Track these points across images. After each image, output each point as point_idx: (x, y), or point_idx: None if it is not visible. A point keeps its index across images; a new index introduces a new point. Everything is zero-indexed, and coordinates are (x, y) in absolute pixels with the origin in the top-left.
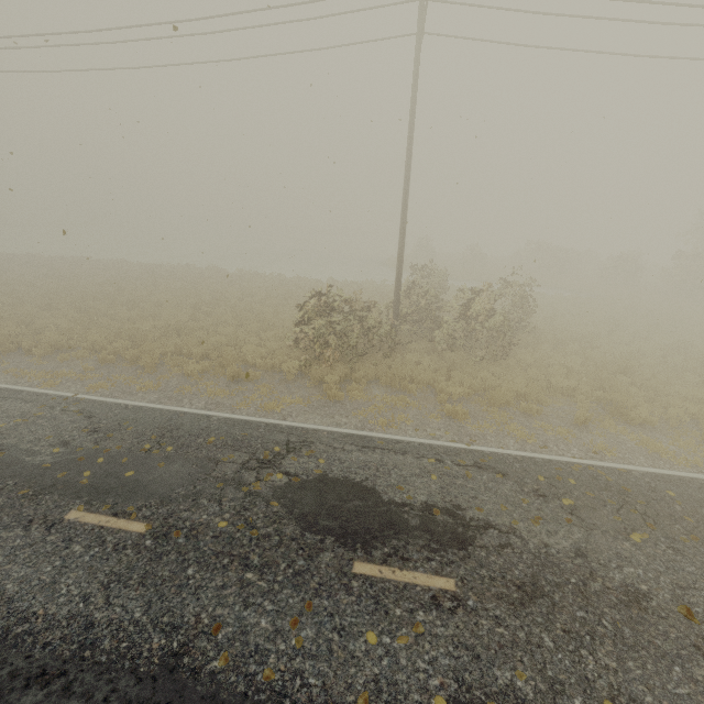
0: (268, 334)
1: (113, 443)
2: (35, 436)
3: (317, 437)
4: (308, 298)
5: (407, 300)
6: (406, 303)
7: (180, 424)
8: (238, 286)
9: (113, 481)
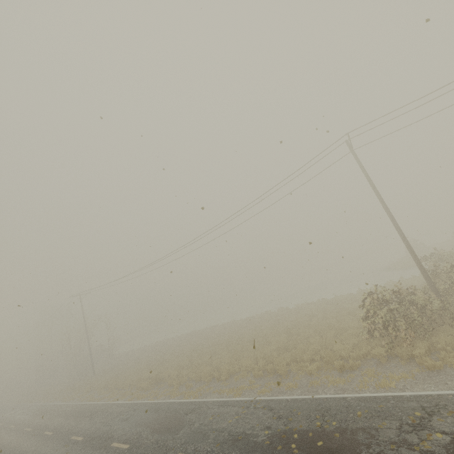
0: (344, 335)
1: (295, 424)
2: (250, 425)
3: (445, 400)
4: (353, 306)
5: (438, 279)
6: (438, 281)
7: (328, 405)
8: (302, 314)
9: (313, 449)
